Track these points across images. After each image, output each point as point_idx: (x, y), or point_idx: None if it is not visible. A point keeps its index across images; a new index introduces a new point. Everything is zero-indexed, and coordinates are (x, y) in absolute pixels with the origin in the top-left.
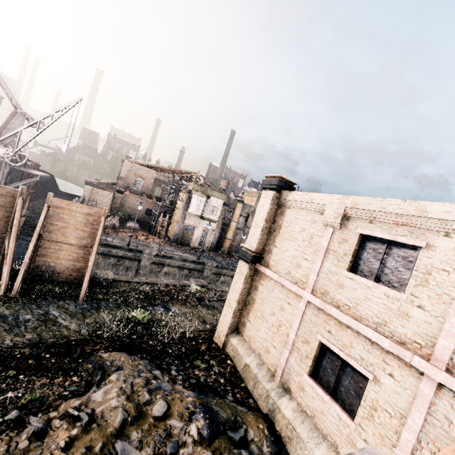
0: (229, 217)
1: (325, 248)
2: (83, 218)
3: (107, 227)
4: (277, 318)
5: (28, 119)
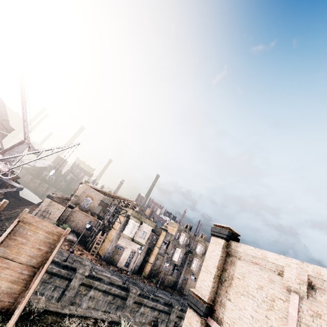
0: (154, 242)
1: (296, 319)
2: (44, 236)
3: None
4: None
5: (30, 147)
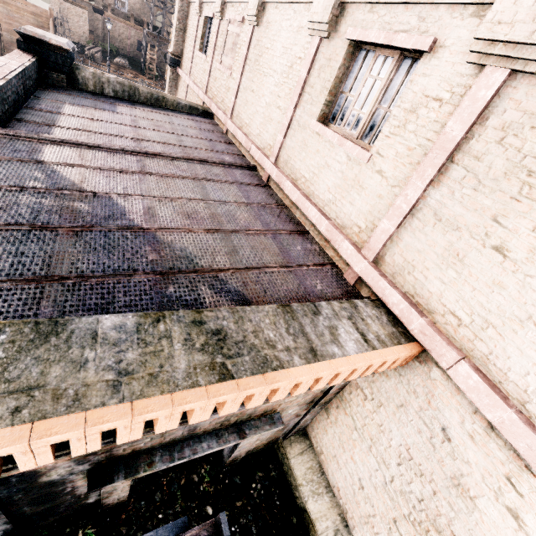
0: None
1: (195, 36)
2: (33, 19)
3: (87, 57)
4: None
5: None
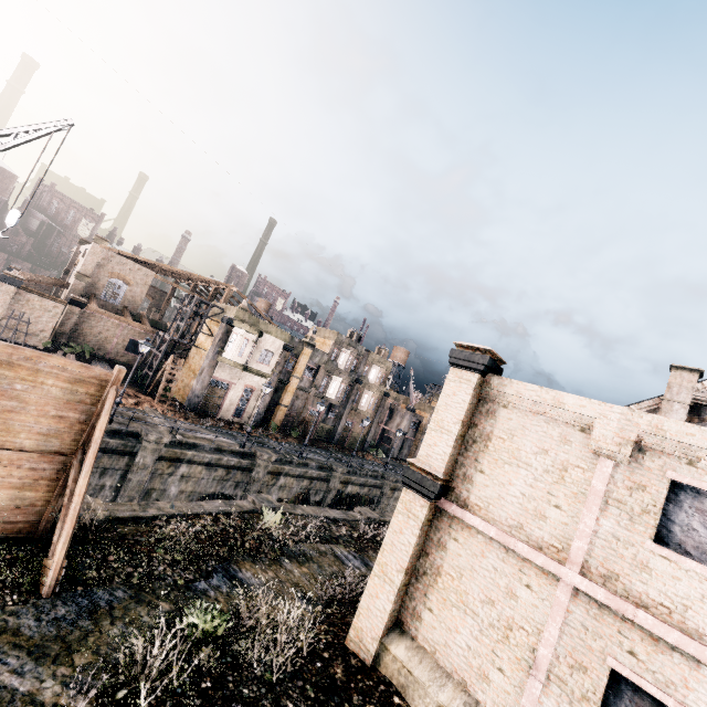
0: (288, 369)
1: (602, 494)
2: (63, 389)
3: None
4: (502, 611)
5: None
